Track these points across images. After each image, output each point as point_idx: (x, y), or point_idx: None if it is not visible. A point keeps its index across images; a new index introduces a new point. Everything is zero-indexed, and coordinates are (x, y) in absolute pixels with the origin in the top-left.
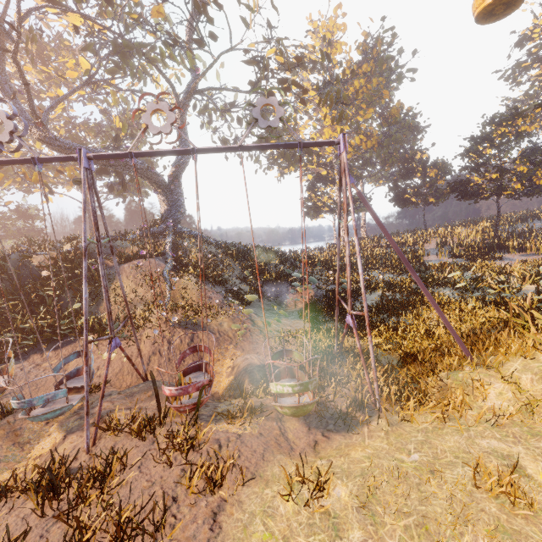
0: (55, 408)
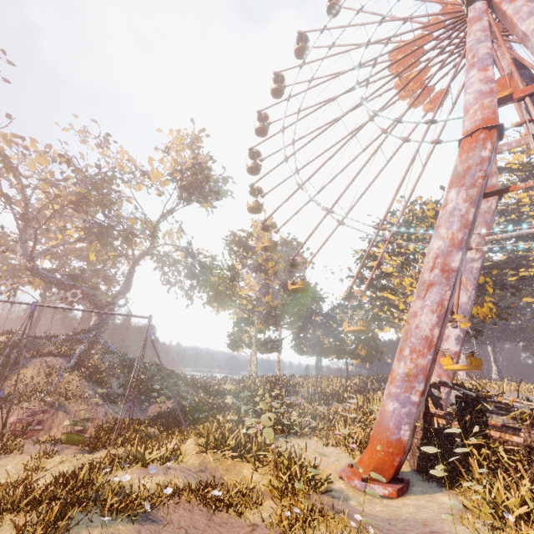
0: None
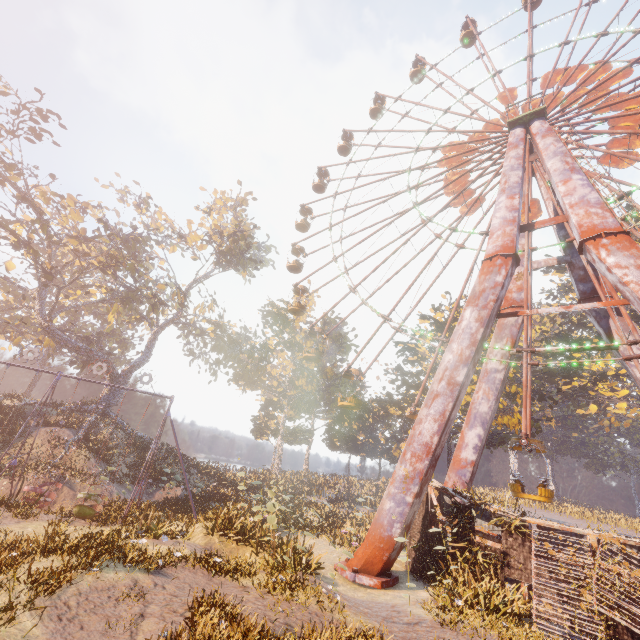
0: None
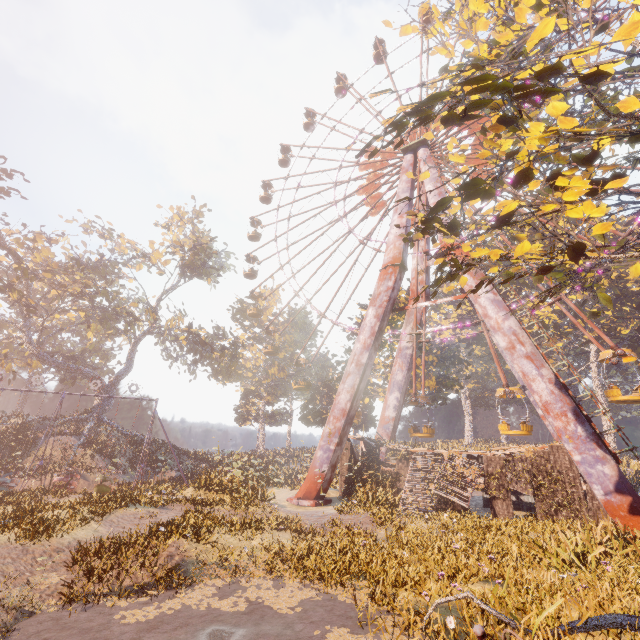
0: (4, 486)
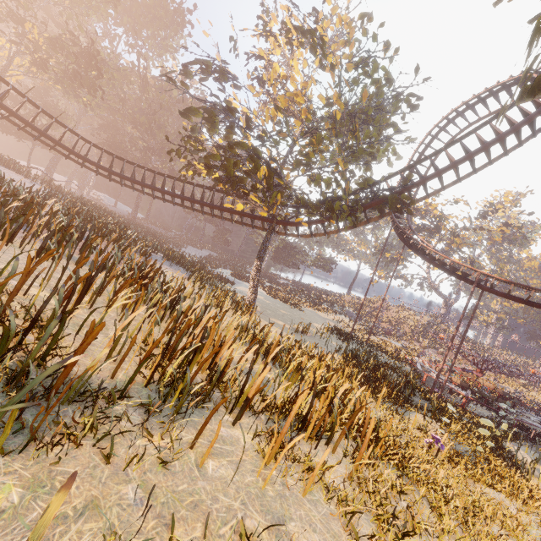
0: None
